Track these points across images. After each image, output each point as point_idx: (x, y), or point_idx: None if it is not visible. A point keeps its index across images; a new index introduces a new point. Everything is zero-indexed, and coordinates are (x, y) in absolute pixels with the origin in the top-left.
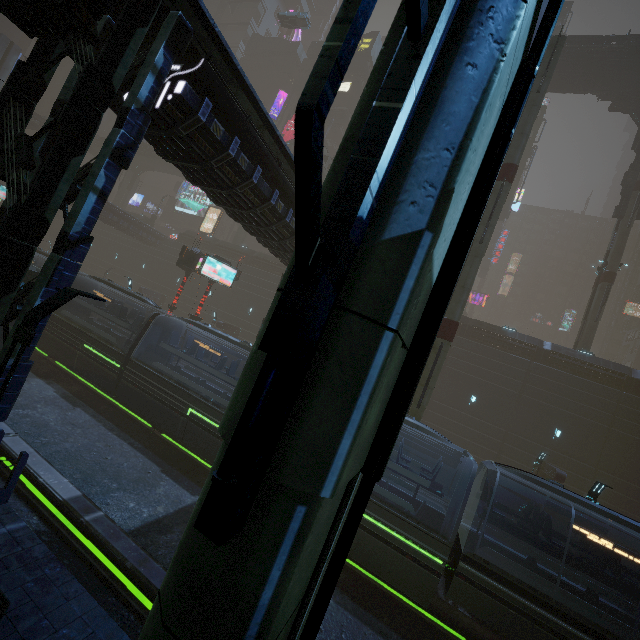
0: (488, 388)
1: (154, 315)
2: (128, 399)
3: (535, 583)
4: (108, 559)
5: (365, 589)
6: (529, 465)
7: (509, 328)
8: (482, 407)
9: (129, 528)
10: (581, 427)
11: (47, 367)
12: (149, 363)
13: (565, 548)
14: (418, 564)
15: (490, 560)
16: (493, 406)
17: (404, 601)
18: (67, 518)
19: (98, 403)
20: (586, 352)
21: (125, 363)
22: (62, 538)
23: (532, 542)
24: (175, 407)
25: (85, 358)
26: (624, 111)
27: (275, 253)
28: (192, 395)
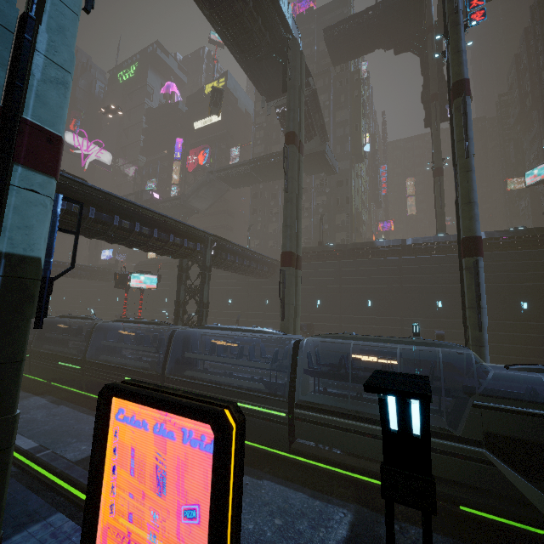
0: (376, 290)
1: (95, 325)
2: (91, 388)
3: (337, 403)
4: (52, 474)
5: (257, 456)
6: (427, 338)
7: (380, 239)
8: (378, 307)
9: (77, 459)
10: (454, 293)
11: (45, 388)
12: (103, 359)
13: (349, 372)
14: (273, 422)
15: (309, 400)
16: (385, 303)
17: (286, 456)
18: (30, 461)
19: (78, 399)
20: (441, 234)
21: (84, 364)
22: (26, 472)
23: (333, 377)
24: (117, 380)
25: (62, 371)
26: (405, 51)
27: (159, 254)
28: (124, 368)
